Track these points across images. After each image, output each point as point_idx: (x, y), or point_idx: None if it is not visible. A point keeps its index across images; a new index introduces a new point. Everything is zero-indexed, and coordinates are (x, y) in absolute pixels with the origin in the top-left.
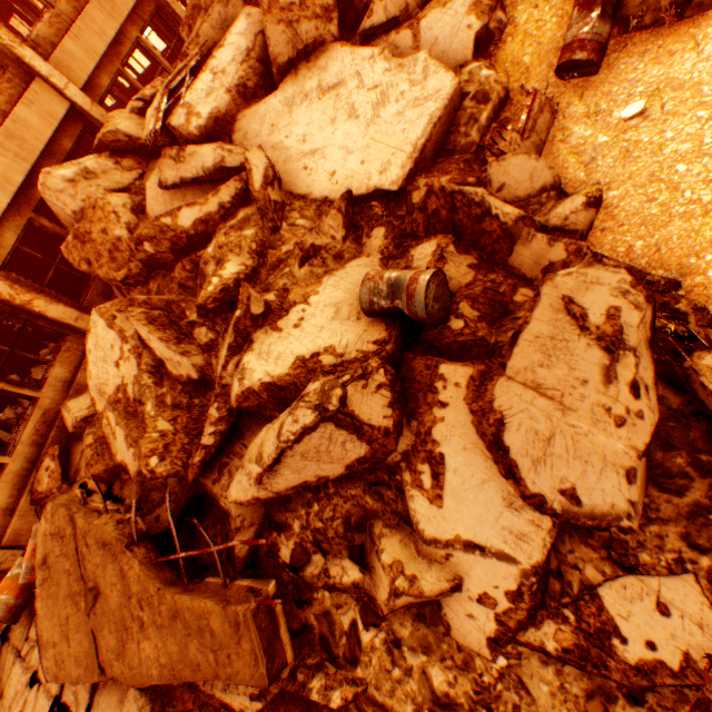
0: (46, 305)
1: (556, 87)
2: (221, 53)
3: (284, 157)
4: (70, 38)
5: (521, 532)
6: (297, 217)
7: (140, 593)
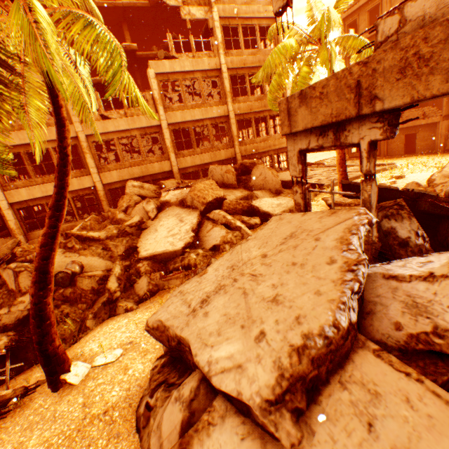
0: (106, 204)
1: None
2: (189, 189)
3: (156, 224)
4: (190, 157)
5: None
6: (127, 239)
7: None
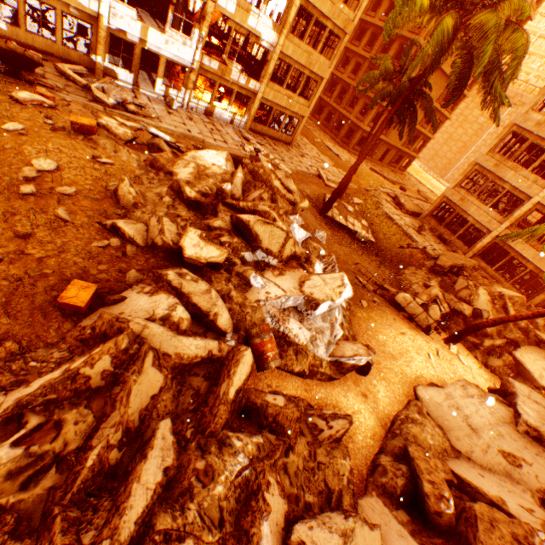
0: (541, 297)
1: None
2: None
3: None
4: None
5: None
6: (520, 336)
7: (453, 262)
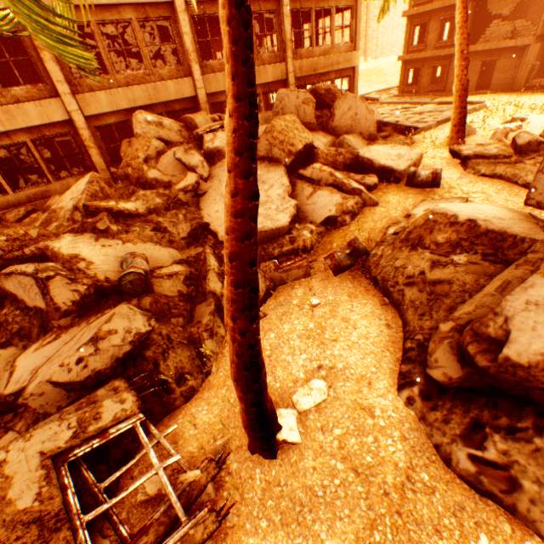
0: (96, 154)
1: (326, 267)
2: None
3: (217, 188)
4: (224, 74)
5: (21, 380)
6: (183, 213)
7: None
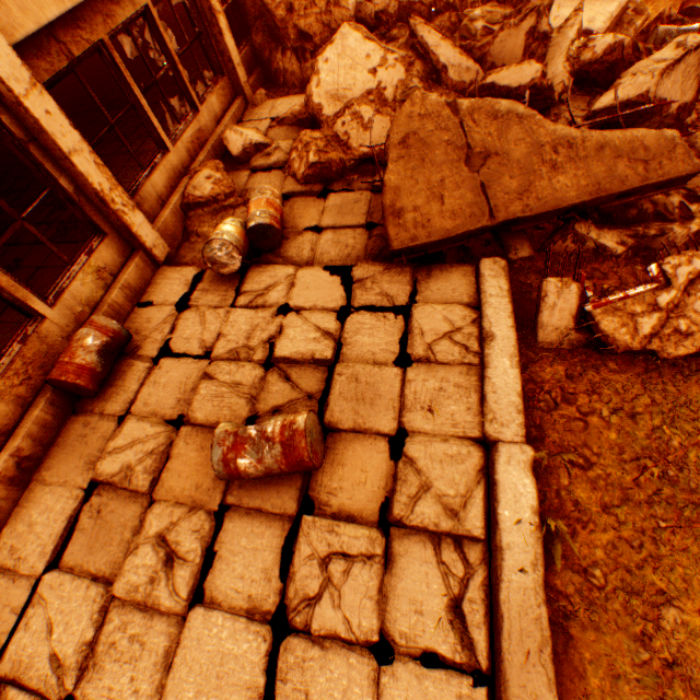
0: (225, 28)
1: None
2: None
3: None
4: None
5: None
6: None
7: (555, 142)
